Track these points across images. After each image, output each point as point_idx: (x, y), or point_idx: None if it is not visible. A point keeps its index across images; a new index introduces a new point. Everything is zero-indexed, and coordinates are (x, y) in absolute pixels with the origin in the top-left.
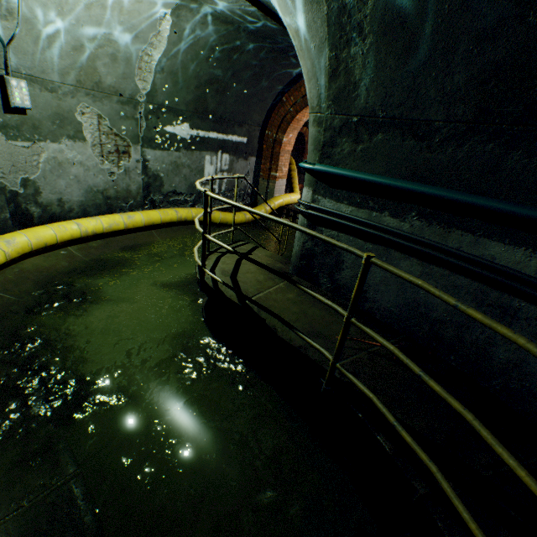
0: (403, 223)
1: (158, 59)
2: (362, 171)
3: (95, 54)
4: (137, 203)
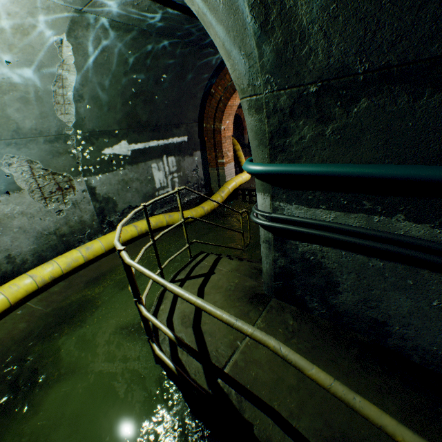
0: (438, 230)
1: (73, 88)
2: (342, 161)
3: (2, 103)
4: (94, 230)
